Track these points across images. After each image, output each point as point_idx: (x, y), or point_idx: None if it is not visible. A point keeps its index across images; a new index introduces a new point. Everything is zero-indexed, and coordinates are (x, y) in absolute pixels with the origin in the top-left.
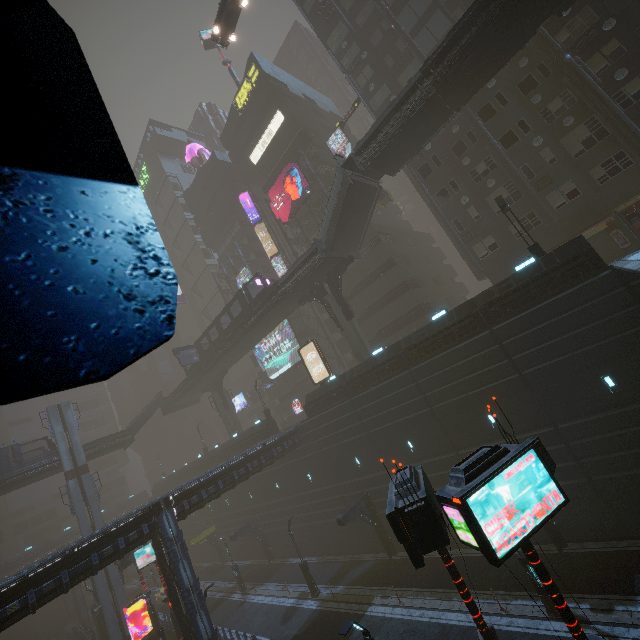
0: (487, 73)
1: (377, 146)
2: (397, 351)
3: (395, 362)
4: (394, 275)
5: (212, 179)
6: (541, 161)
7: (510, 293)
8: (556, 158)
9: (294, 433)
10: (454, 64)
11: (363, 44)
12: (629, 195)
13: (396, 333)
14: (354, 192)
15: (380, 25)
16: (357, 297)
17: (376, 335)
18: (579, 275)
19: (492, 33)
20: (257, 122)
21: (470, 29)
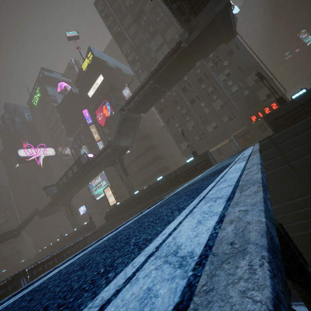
0: (178, 78)
1: (134, 103)
2: (142, 193)
3: (142, 198)
4: (150, 154)
5: (70, 101)
6: (204, 112)
7: (183, 172)
8: (209, 112)
9: (99, 230)
10: (161, 75)
11: (136, 52)
12: (236, 129)
13: (151, 180)
14: (126, 120)
15: (144, 45)
16: (135, 163)
17: (144, 180)
18: (205, 168)
19: (175, 65)
20: (92, 78)
21: (166, 63)
